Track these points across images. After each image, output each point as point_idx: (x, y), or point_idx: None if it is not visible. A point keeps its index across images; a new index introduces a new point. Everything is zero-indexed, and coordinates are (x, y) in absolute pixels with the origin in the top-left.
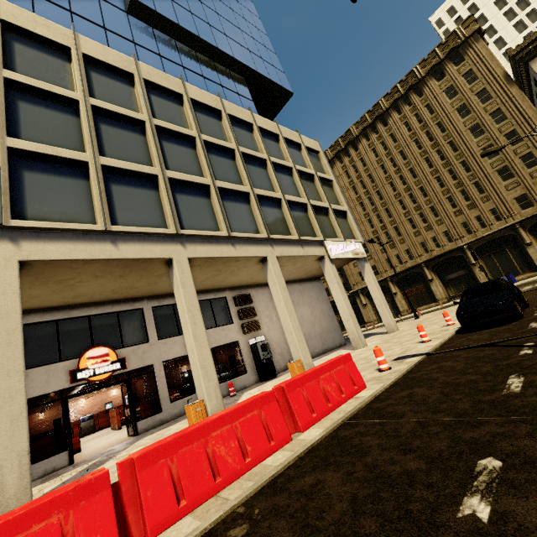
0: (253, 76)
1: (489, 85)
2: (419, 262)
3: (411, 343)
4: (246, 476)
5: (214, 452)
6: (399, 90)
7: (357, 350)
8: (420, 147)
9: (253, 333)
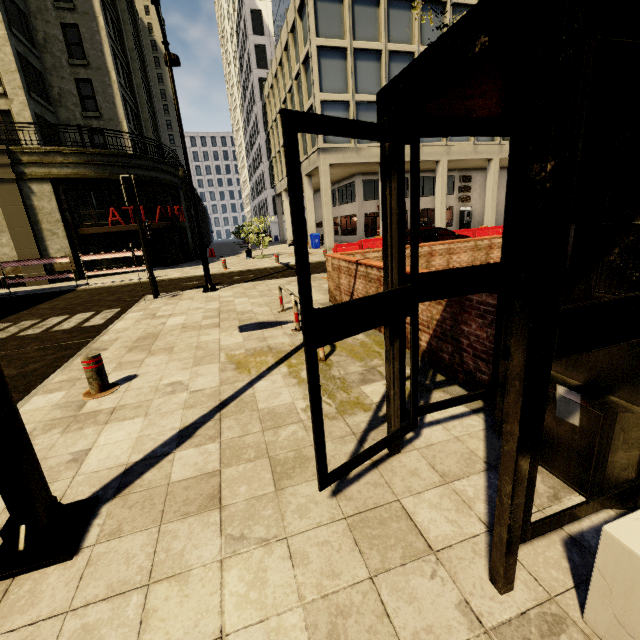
0: None
1: None
2: None
3: None
4: None
5: None
6: None
7: None
8: None
9: (464, 204)
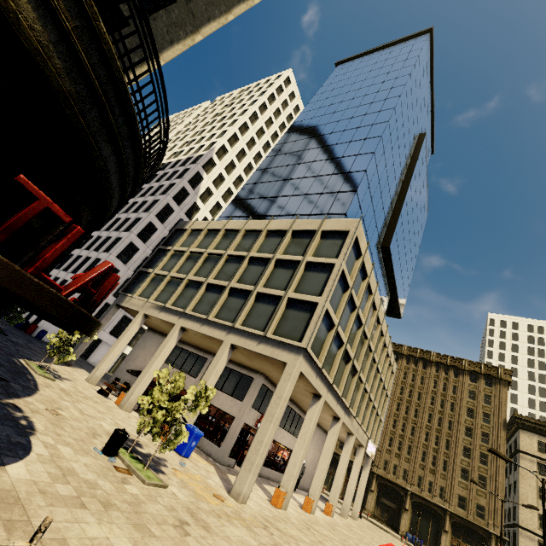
0: (394, 299)
1: (493, 415)
2: (375, 471)
3: None
4: None
5: None
6: (448, 360)
7: (342, 517)
8: (432, 403)
9: None
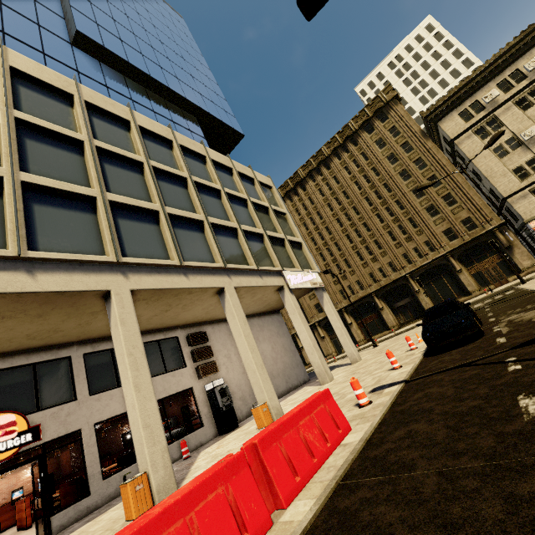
0: (205, 117)
1: (410, 138)
2: (369, 291)
3: (381, 371)
4: None
5: None
6: (338, 139)
7: (324, 385)
8: (360, 188)
9: (210, 376)
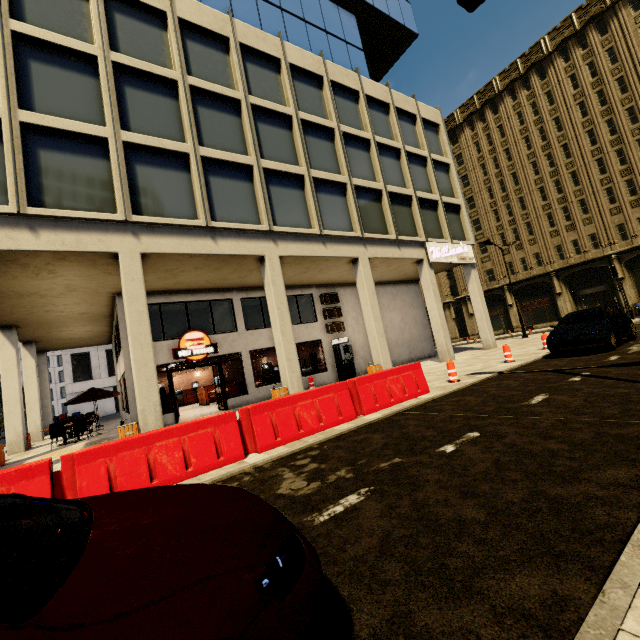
0: (367, 13)
1: None
2: (548, 270)
3: (495, 362)
4: (320, 433)
5: (299, 415)
6: (574, 23)
7: (442, 362)
8: (585, 113)
9: (337, 334)
